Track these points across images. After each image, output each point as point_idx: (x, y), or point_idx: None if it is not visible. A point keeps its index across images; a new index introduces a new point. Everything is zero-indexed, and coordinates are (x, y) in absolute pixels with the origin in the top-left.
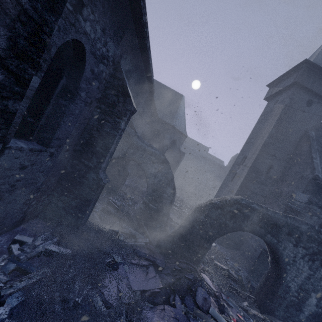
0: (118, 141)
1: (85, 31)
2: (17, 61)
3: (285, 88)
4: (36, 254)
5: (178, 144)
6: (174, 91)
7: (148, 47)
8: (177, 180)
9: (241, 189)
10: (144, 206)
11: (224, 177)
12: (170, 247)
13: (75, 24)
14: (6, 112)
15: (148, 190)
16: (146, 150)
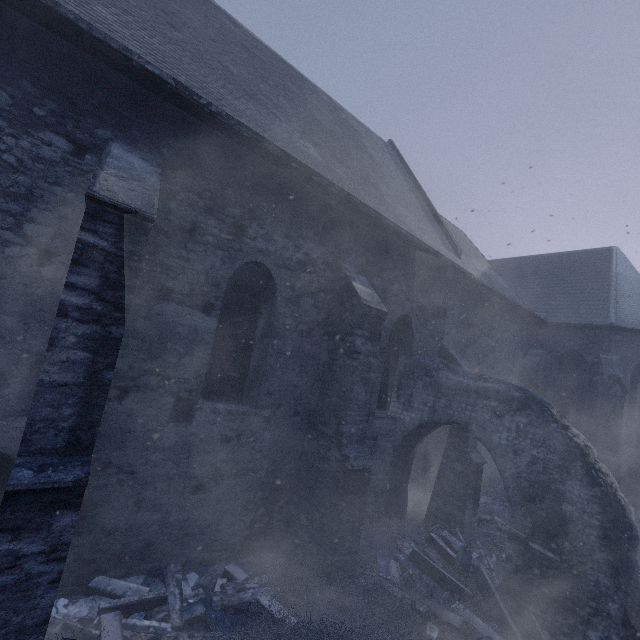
0: (371, 377)
1: (259, 250)
2: (112, 291)
3: None
4: (240, 604)
5: None
6: (580, 251)
7: (375, 215)
8: None
9: None
10: (515, 549)
11: None
12: None
13: (243, 249)
14: (112, 339)
15: (511, 497)
16: (471, 390)
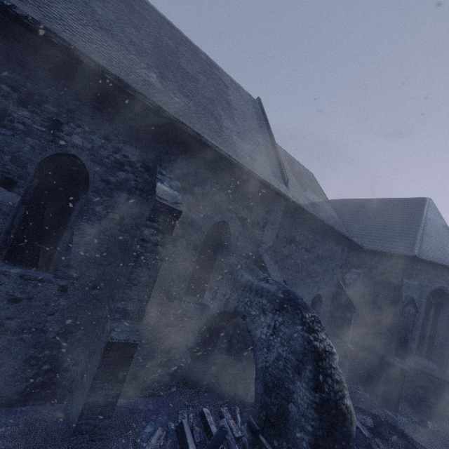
0: (157, 264)
1: (74, 144)
2: None
3: None
4: None
5: None
6: (402, 199)
7: (193, 134)
8: None
9: None
10: (249, 438)
11: None
12: None
13: (56, 141)
14: None
15: (257, 388)
16: (253, 288)
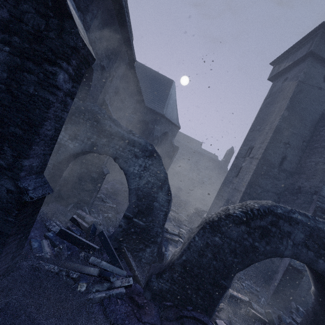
0: (63, 116)
1: None
2: None
3: (296, 62)
4: None
5: (171, 136)
6: (163, 76)
7: None
8: (171, 178)
9: (250, 187)
10: (125, 222)
11: (219, 172)
12: (168, 288)
13: None
14: None
15: (131, 199)
16: (125, 139)
